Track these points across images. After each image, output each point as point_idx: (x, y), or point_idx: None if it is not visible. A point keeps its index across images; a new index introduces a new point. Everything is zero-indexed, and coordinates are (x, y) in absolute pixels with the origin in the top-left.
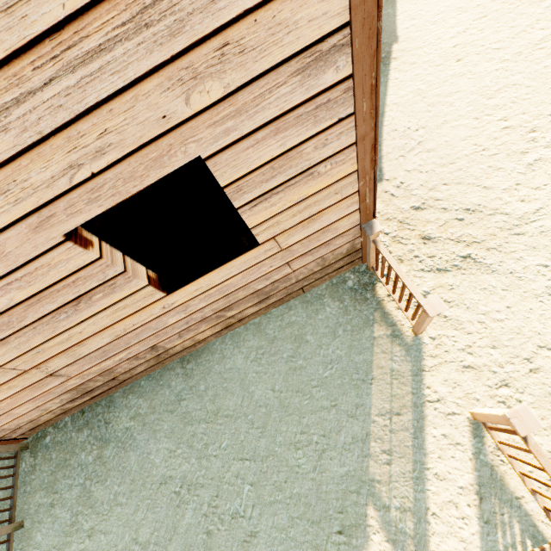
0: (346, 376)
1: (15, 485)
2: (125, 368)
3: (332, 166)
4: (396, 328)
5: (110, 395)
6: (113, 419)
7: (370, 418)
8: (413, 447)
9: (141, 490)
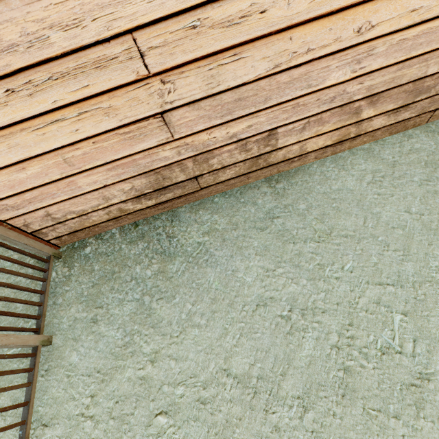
0: None
1: (45, 292)
2: (220, 160)
3: None
4: None
5: (172, 210)
6: (178, 233)
7: None
8: None
9: (228, 311)
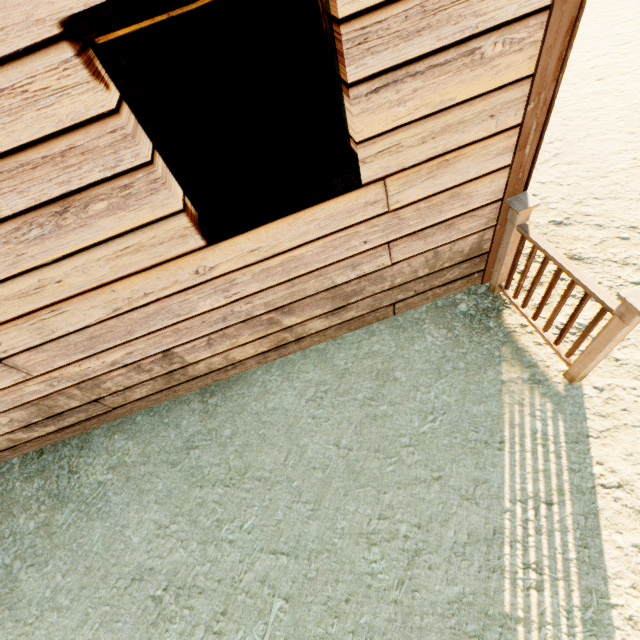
0: (457, 434)
1: None
2: (118, 383)
3: (504, 49)
4: (537, 370)
5: (87, 432)
6: (82, 467)
7: (500, 505)
8: (581, 562)
9: (98, 587)
